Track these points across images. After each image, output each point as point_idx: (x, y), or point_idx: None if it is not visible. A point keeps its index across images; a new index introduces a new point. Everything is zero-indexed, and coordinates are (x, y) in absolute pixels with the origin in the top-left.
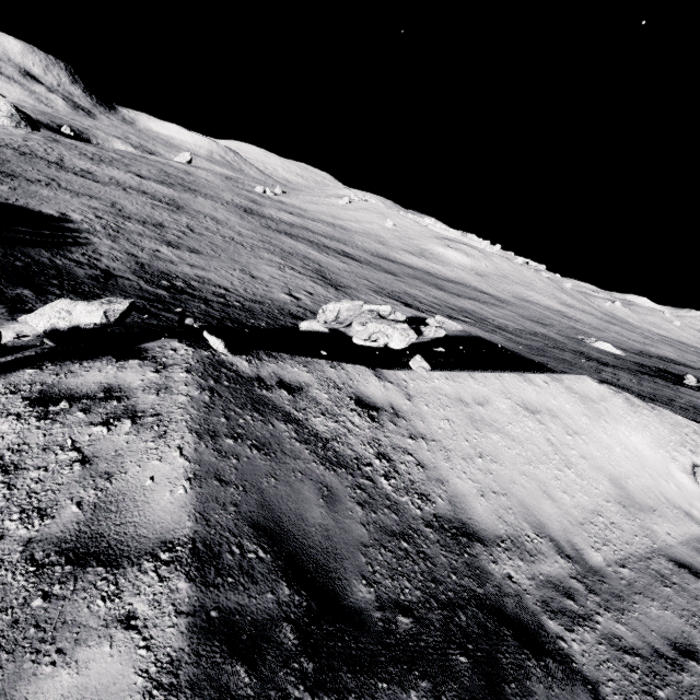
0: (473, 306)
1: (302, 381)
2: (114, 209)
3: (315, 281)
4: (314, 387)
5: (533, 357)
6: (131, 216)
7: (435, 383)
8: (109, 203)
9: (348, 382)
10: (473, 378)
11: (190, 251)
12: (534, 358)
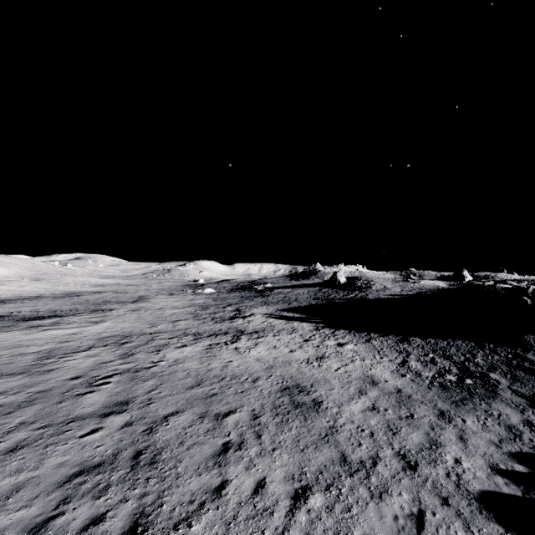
0: (175, 302)
1: None
2: None
3: (252, 337)
4: None
5: (299, 304)
6: None
7: None
8: None
9: None
10: None
11: (301, 392)
12: (302, 304)
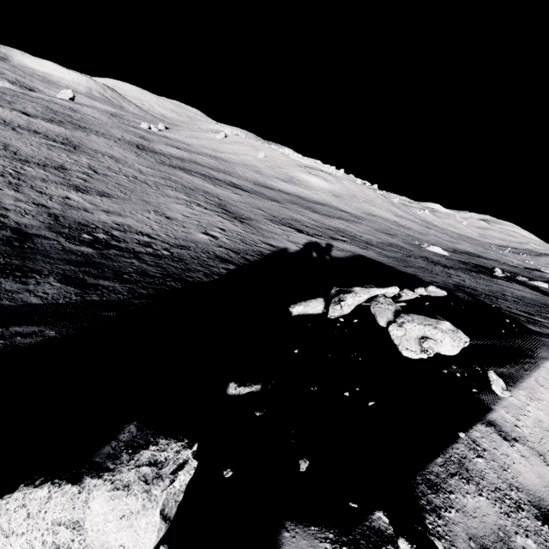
0: (342, 225)
1: (495, 526)
2: (8, 152)
3: (221, 216)
4: (511, 531)
5: (405, 269)
6: (29, 159)
7: (531, 412)
8: (1, 146)
9: (507, 478)
10: (542, 387)
11: (100, 194)
12: (406, 270)
